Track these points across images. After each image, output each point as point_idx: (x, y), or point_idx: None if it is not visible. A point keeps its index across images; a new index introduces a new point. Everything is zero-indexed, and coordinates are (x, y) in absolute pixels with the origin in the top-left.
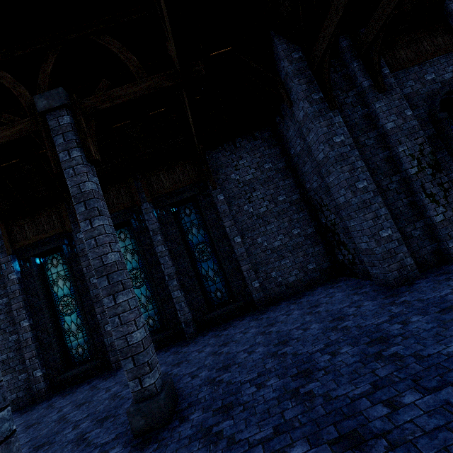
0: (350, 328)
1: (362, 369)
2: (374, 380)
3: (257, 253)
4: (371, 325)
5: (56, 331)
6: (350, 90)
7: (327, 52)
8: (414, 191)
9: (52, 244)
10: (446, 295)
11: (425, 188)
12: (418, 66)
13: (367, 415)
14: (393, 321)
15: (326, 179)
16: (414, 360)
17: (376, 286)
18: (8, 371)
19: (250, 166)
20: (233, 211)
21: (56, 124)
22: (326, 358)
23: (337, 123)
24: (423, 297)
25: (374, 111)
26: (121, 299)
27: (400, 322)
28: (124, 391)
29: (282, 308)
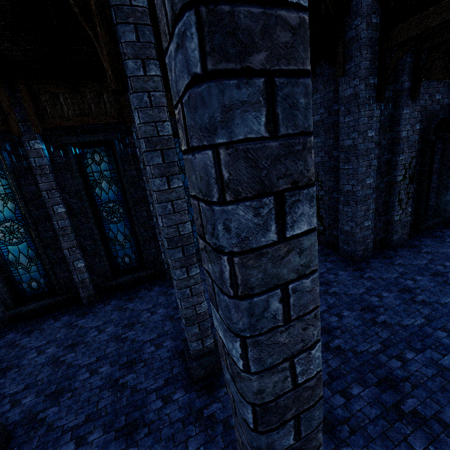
0: (340, 295)
1: (368, 332)
2: (381, 341)
3: None
4: (356, 294)
5: None
6: (391, 84)
7: (410, 41)
8: (392, 194)
9: None
10: (397, 278)
11: (400, 194)
12: (437, 83)
13: (389, 366)
14: (371, 294)
15: (341, 164)
16: (400, 328)
17: (341, 257)
18: None
19: None
20: None
21: (124, 0)
22: (335, 319)
23: (376, 117)
24: (382, 276)
25: (400, 115)
26: (194, 271)
27: (376, 295)
28: (128, 333)
29: None
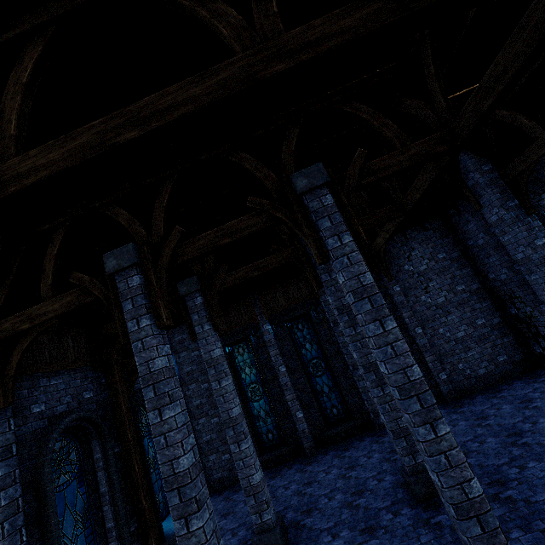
0: None
1: None
2: None
3: (440, 344)
4: None
5: (248, 416)
6: (543, 193)
7: (526, 171)
8: None
9: (241, 335)
10: None
11: None
12: None
13: None
14: None
15: (526, 276)
16: None
17: None
18: (213, 451)
19: (423, 257)
20: (411, 301)
21: None
22: None
23: (537, 227)
24: None
25: None
26: (387, 390)
27: None
28: (350, 472)
29: (482, 402)
